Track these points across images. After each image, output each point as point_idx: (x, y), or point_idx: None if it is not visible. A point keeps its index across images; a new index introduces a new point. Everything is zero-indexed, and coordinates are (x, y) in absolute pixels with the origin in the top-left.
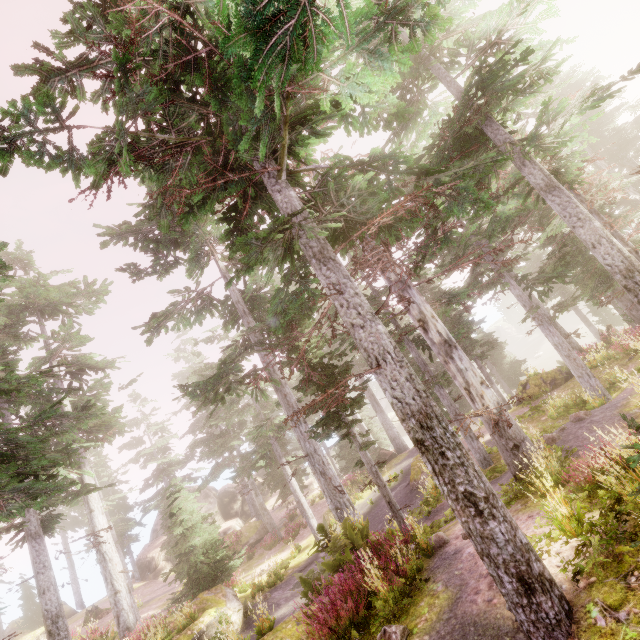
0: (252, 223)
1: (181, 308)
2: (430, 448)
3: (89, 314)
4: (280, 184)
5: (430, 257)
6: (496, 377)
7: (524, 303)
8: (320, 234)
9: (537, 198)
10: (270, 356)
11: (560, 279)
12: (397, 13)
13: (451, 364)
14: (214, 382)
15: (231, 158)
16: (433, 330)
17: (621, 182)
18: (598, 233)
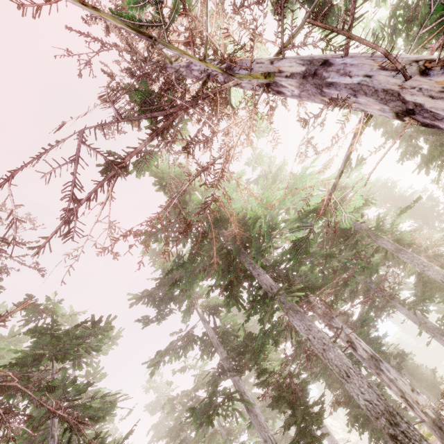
0: (239, 290)
1: (174, 345)
2: (403, 440)
3: (104, 354)
4: (260, 272)
5: (340, 296)
6: (418, 387)
7: (413, 320)
8: (294, 299)
9: (392, 254)
10: (239, 379)
11: (431, 299)
12: (312, 211)
13: (382, 375)
14: (208, 405)
15: (234, 262)
16: (360, 348)
17: (438, 236)
18: (440, 273)
